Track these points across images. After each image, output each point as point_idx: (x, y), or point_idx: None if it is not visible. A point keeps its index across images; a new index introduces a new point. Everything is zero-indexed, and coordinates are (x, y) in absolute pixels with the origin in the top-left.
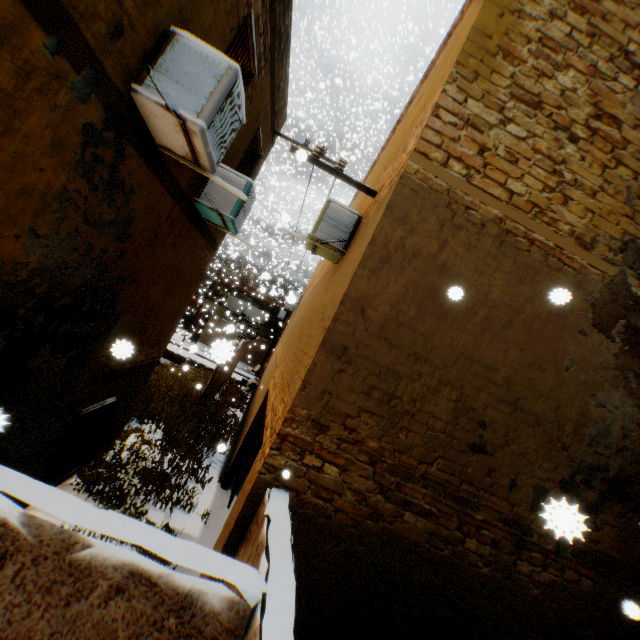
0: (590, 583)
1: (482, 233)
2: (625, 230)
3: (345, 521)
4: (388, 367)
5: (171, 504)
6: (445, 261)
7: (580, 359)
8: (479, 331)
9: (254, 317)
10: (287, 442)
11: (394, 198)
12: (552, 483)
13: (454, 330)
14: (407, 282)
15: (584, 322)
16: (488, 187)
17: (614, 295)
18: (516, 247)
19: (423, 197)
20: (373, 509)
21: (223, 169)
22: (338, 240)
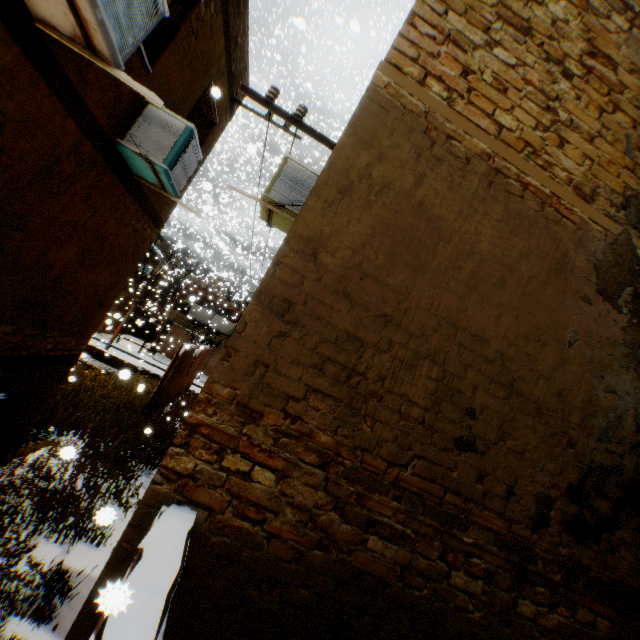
0: (608, 625)
1: (467, 170)
2: (626, 184)
3: (282, 553)
4: (348, 332)
5: (75, 535)
6: (422, 199)
7: (585, 332)
8: (465, 290)
9: (220, 328)
10: (198, 435)
11: (358, 114)
12: (558, 491)
13: (434, 287)
14: (374, 221)
15: (587, 287)
16: (473, 117)
17: (619, 257)
18: (507, 191)
19: (395, 118)
20: (324, 533)
21: (157, 109)
22: (296, 204)
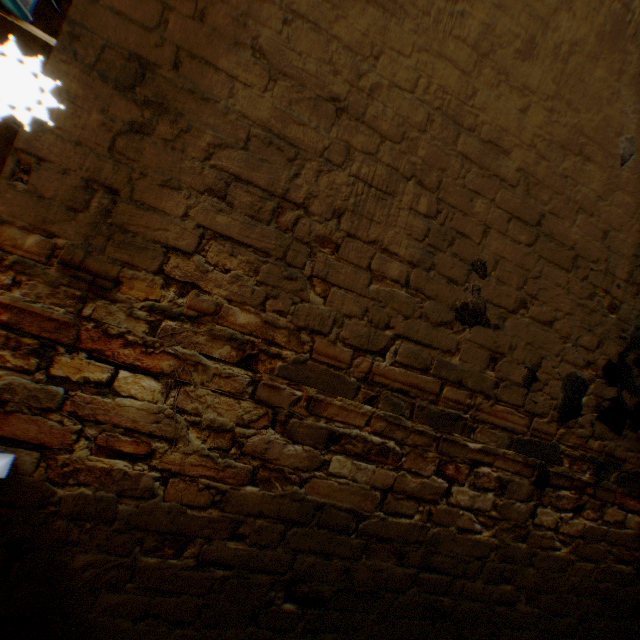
0: (638, 522)
1: None
2: None
3: (191, 499)
4: (268, 128)
5: None
6: None
7: None
8: (472, 61)
9: None
10: None
11: None
12: (593, 371)
13: (420, 52)
14: None
15: None
16: None
17: None
18: None
19: None
20: (258, 462)
21: None
22: None
